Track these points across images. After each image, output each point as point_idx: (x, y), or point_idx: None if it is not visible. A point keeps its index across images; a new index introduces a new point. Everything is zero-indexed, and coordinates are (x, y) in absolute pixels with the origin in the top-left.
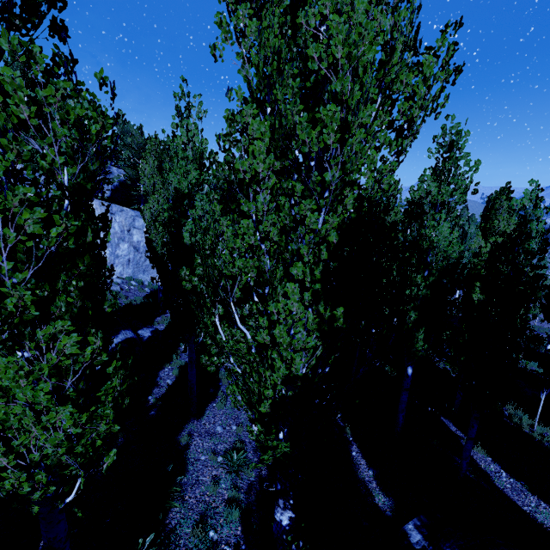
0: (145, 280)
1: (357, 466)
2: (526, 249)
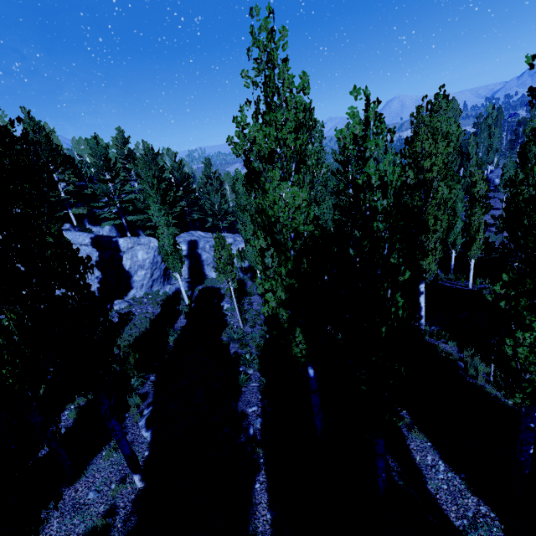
0: None
1: (255, 508)
2: (374, 207)
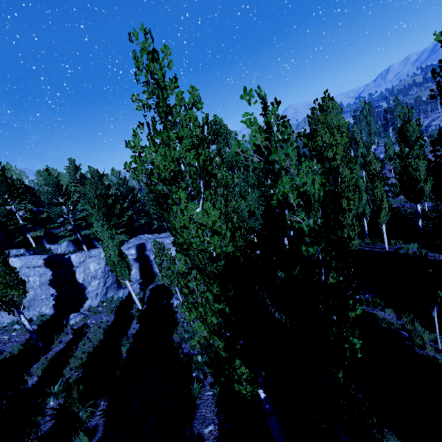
0: (33, 316)
1: None
2: (299, 229)
